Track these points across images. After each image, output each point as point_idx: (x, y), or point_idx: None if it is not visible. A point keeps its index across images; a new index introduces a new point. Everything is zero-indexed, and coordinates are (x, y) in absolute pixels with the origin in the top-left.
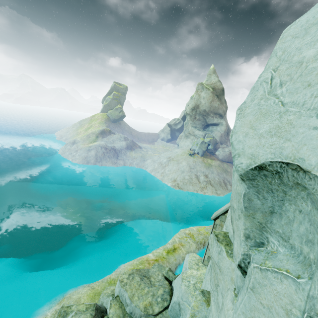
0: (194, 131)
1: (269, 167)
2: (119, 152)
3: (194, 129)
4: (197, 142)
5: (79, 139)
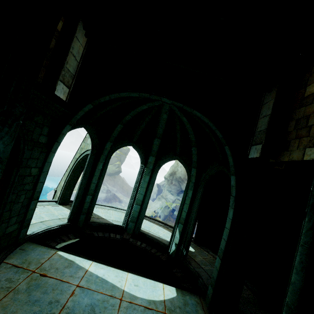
0: (167, 195)
1: None
2: None
3: (167, 193)
4: (162, 206)
5: None
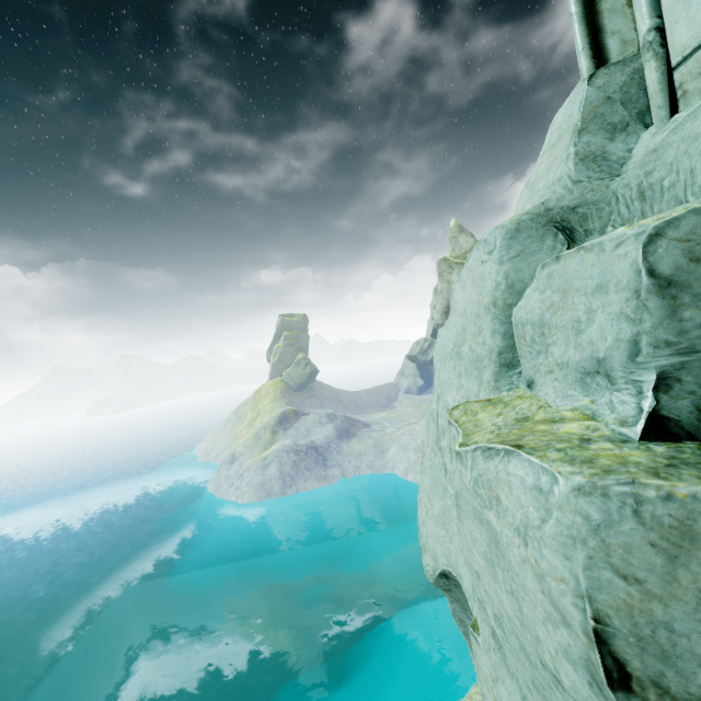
0: None
1: (451, 576)
2: (324, 451)
3: None
4: None
5: (241, 450)
